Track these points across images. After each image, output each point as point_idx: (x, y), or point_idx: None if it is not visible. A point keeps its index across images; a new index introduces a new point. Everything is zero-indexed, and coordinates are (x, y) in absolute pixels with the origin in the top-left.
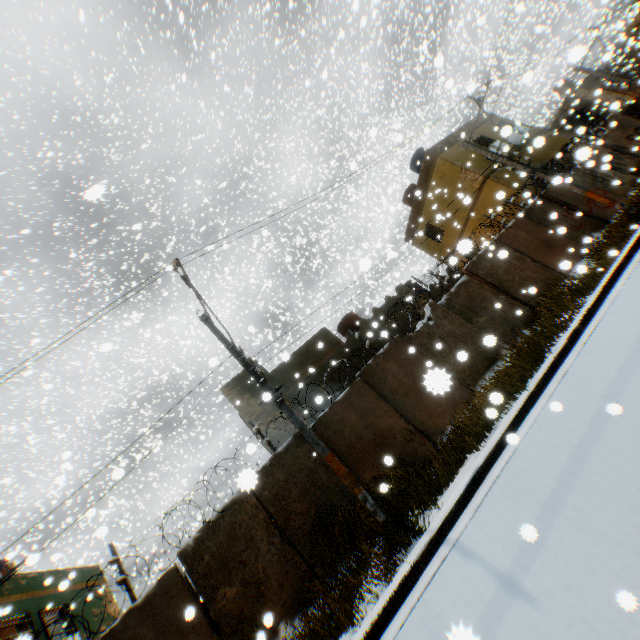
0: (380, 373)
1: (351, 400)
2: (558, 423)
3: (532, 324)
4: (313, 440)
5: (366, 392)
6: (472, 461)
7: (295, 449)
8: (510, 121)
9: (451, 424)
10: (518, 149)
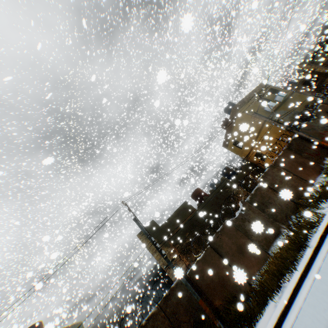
0: (219, 242)
1: (206, 259)
2: (317, 303)
3: (296, 213)
4: (192, 291)
5: (213, 254)
6: (272, 306)
7: (180, 285)
8: (275, 87)
9: (259, 280)
10: (281, 104)
